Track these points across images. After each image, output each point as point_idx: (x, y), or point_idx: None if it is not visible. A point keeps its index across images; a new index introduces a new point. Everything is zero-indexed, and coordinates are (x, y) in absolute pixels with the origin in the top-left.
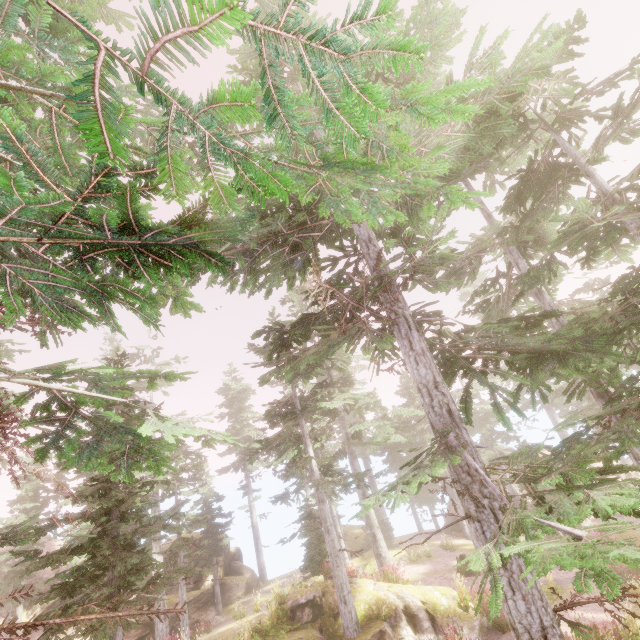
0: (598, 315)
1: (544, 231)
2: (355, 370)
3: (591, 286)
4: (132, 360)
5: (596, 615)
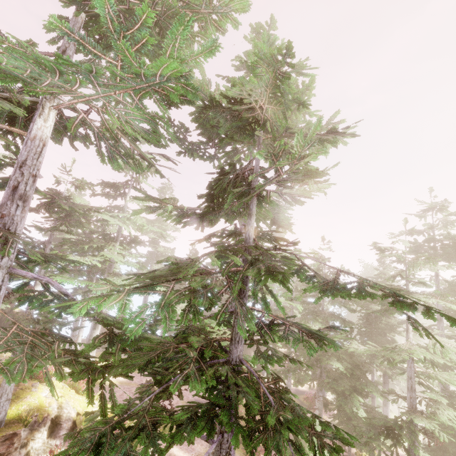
0: (147, 351)
1: (278, 217)
2: (170, 229)
3: (318, 258)
4: None
5: (183, 455)
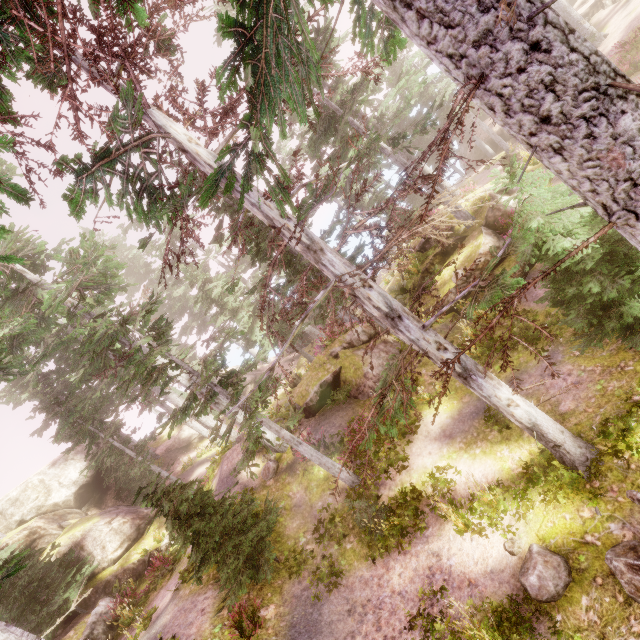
0: None
1: None
2: None
3: None
4: (140, 226)
5: None
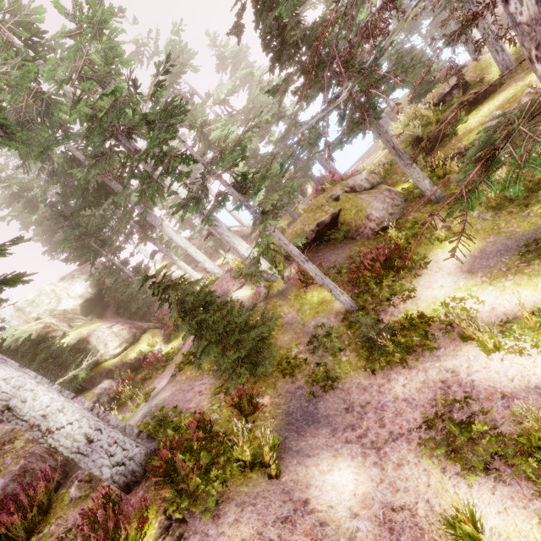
0: None
1: None
2: None
3: None
4: (140, 62)
5: None
